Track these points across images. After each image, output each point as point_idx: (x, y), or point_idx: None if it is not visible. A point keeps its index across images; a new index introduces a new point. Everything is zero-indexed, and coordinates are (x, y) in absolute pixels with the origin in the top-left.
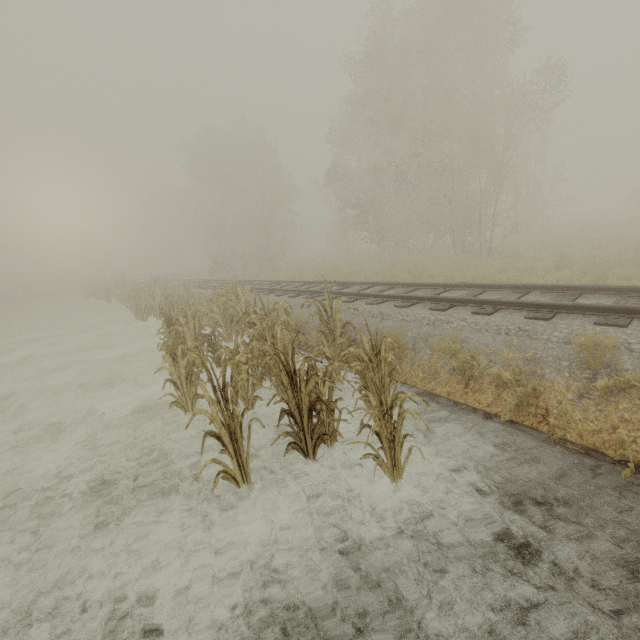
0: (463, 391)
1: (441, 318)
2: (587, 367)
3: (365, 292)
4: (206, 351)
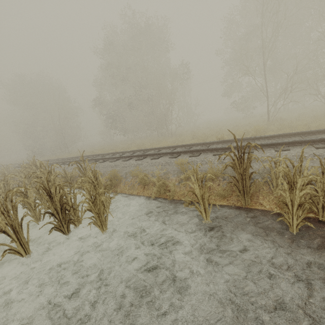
0: (143, 190)
1: (139, 163)
2: (182, 172)
3: (109, 156)
4: (14, 198)
